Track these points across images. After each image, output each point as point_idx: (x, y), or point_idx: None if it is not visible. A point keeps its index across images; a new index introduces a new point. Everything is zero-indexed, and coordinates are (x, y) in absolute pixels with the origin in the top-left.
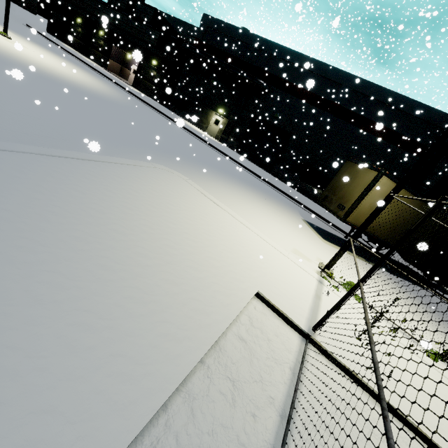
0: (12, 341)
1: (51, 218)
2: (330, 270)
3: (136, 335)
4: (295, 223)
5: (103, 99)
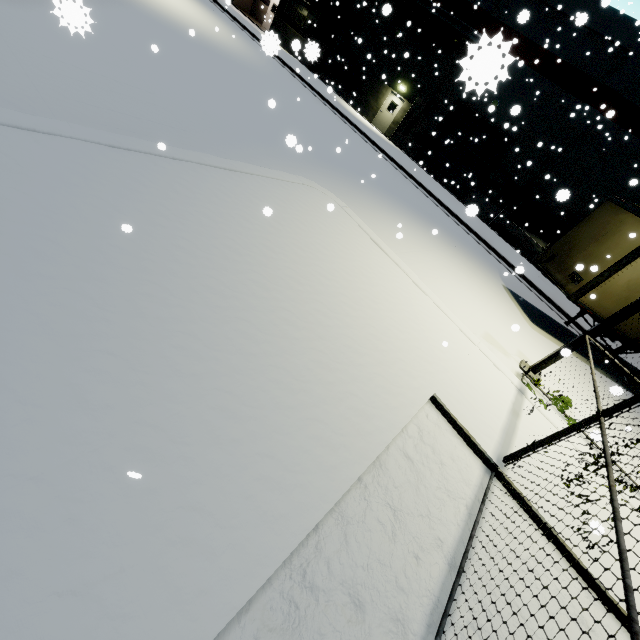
0: (154, 420)
1: (180, 256)
2: (537, 374)
3: (284, 433)
4: (491, 291)
5: (229, 59)
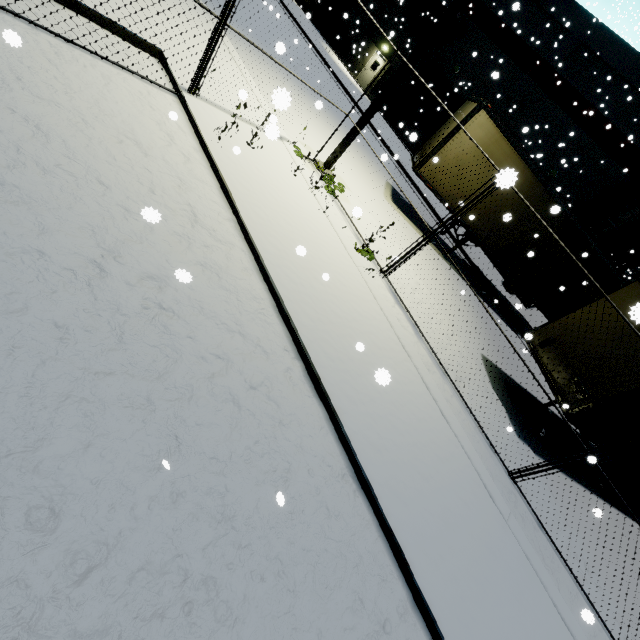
0: None
1: None
2: (331, 173)
3: None
4: (361, 166)
5: None
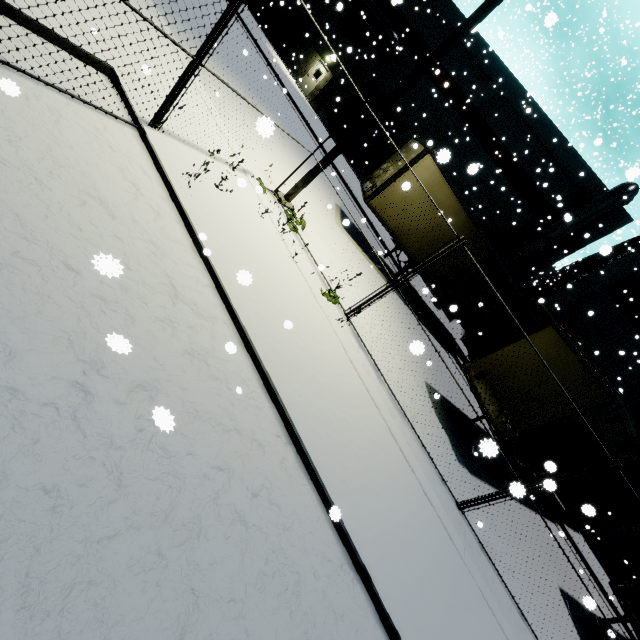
0: None
1: None
2: (291, 205)
3: None
4: (313, 189)
5: None
